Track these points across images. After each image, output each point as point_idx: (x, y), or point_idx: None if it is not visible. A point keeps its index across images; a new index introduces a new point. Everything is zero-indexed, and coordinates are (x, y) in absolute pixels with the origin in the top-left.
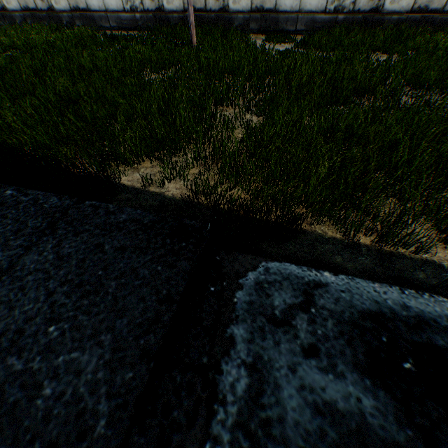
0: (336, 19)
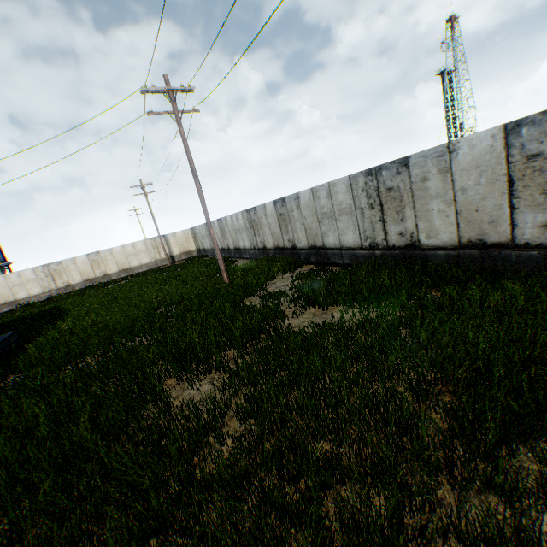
0: (374, 253)
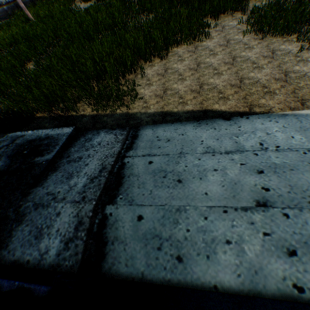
0: None
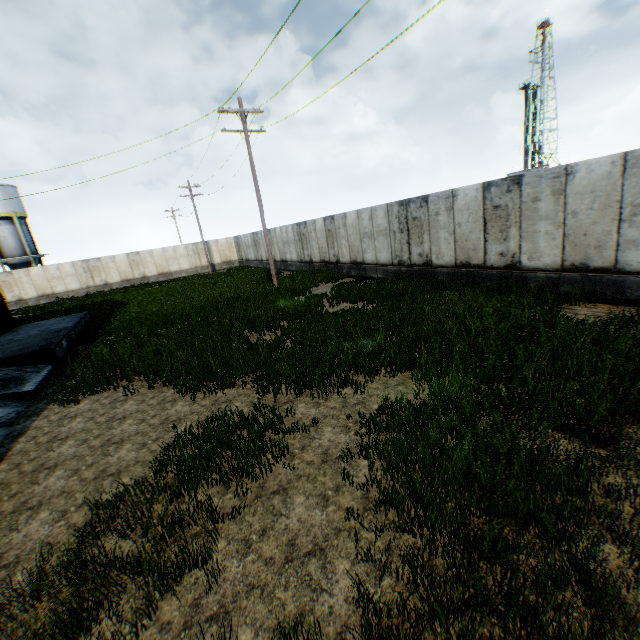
0: (401, 270)
